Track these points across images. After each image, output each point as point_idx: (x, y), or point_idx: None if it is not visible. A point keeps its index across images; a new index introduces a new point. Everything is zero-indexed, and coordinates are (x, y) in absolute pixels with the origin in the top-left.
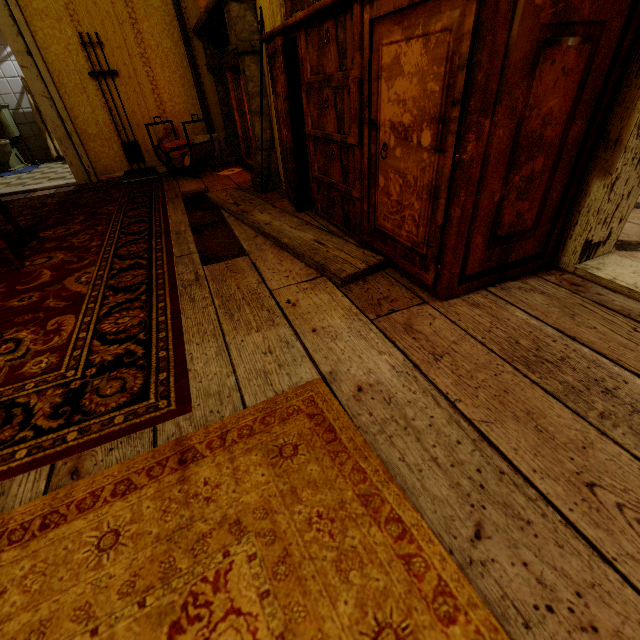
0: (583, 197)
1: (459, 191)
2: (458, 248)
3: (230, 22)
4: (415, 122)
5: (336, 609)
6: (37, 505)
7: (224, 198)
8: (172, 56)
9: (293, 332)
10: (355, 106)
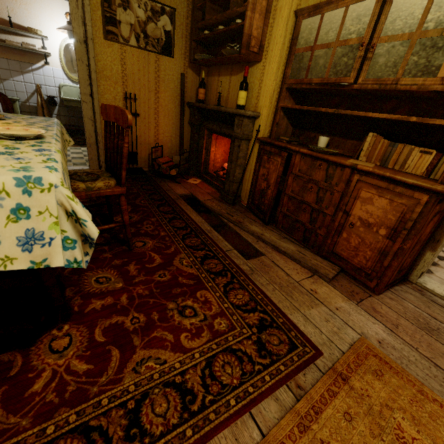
0: (422, 255)
1: (399, 257)
2: (390, 276)
3: (240, 125)
4: (376, 223)
5: (442, 434)
6: (303, 403)
7: (217, 208)
8: (171, 112)
9: (329, 309)
10: (336, 201)
